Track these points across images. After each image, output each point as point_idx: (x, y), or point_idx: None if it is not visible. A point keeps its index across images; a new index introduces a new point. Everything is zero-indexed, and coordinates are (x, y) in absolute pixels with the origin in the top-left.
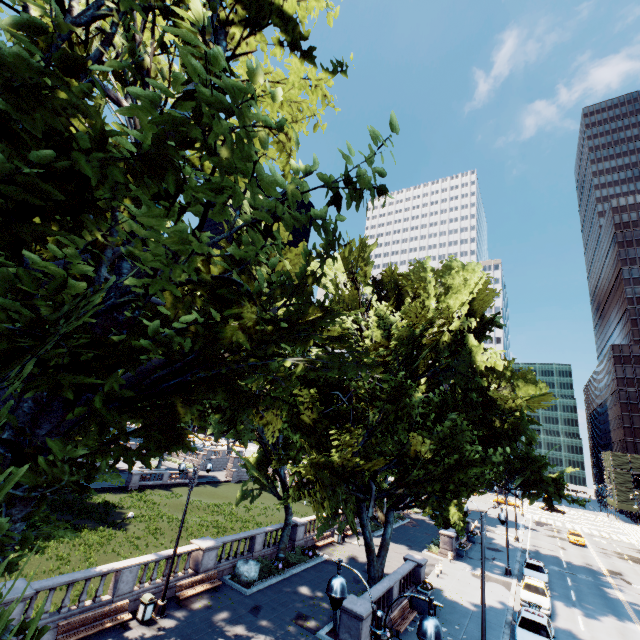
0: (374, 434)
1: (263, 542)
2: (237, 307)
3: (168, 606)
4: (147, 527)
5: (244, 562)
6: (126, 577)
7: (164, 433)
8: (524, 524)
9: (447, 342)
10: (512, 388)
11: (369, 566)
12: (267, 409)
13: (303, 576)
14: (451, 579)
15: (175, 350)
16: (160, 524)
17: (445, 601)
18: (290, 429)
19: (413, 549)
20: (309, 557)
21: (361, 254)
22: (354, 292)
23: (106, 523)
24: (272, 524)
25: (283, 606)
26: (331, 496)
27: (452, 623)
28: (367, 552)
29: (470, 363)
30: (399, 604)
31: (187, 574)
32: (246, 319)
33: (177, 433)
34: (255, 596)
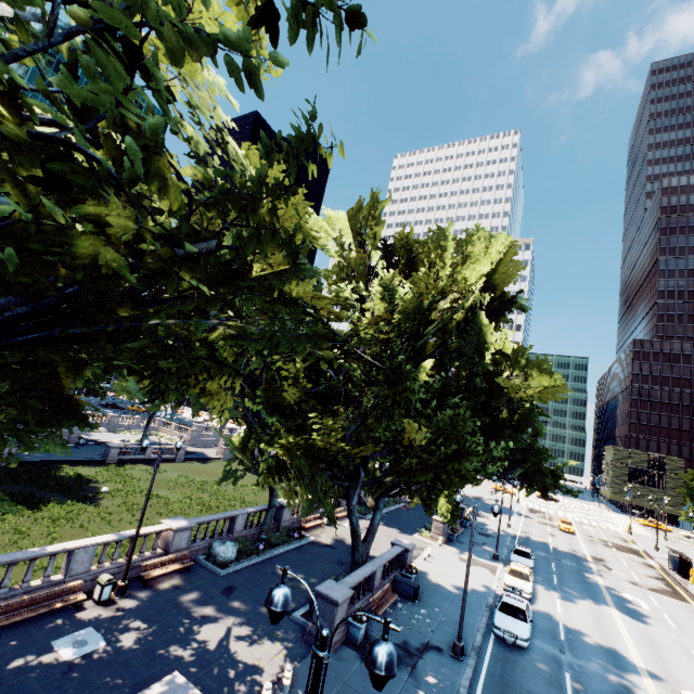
0: (368, 418)
1: (245, 523)
2: (96, 207)
3: (131, 586)
4: (122, 503)
5: (221, 543)
6: (80, 557)
7: (45, 404)
8: (518, 511)
9: (460, 321)
10: (525, 377)
11: (353, 551)
12: (211, 381)
13: (285, 557)
14: (438, 563)
15: (44, 286)
16: (138, 500)
17: (429, 584)
18: (268, 408)
19: (404, 533)
20: (294, 538)
21: (372, 211)
22: (360, 257)
23: (76, 497)
24: (261, 503)
25: (259, 587)
26: (308, 483)
27: (433, 606)
28: (352, 537)
29: (482, 345)
30: (381, 587)
31: (155, 554)
32: (118, 231)
33: (65, 405)
34: (230, 577)
